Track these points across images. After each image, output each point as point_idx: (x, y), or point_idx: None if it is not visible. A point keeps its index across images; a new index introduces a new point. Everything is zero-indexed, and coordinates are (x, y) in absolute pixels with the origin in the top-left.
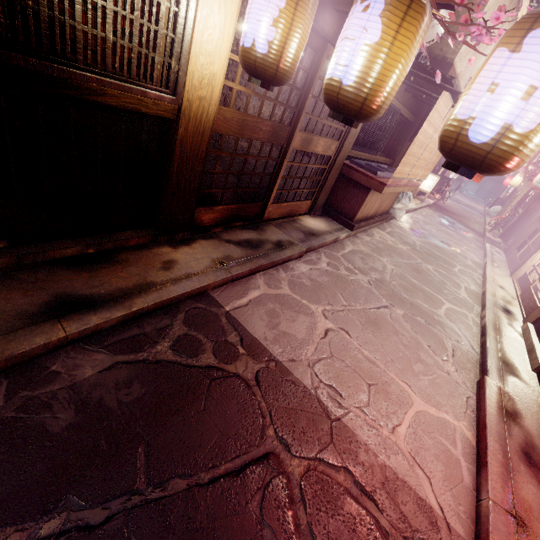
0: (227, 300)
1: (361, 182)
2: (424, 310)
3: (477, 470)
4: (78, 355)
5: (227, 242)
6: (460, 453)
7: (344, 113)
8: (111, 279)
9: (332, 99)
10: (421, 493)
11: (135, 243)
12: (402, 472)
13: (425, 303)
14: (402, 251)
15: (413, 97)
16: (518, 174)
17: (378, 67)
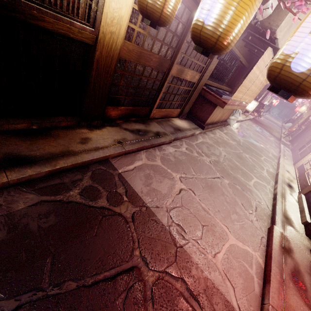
0: (120, 166)
1: (212, 100)
2: (241, 181)
3: (264, 284)
4: (16, 194)
5: (125, 130)
6: (254, 272)
7: (204, 46)
8: (45, 146)
9: (196, 35)
10: (228, 297)
11: (65, 125)
12: (217, 283)
13: (242, 177)
14: (232, 145)
15: (249, 51)
16: (304, 105)
17: (231, 12)
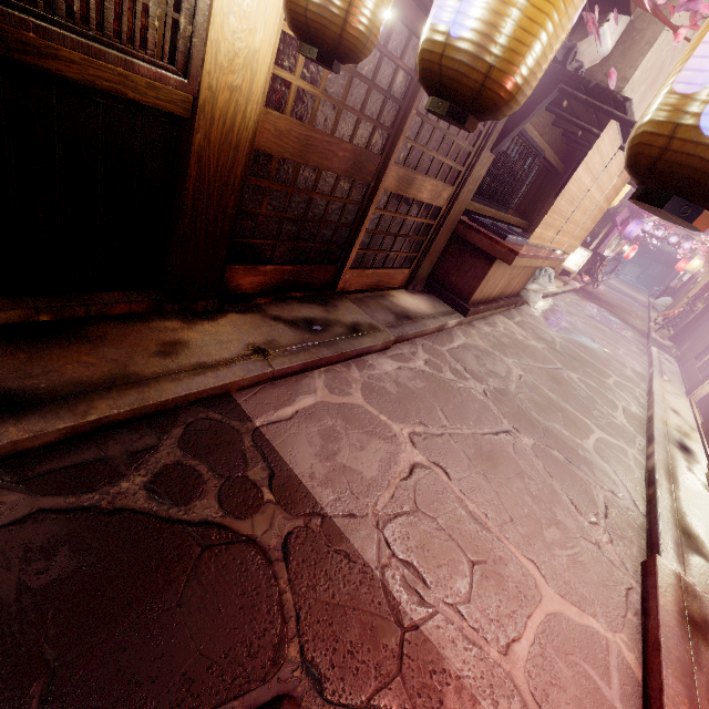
0: (260, 409)
1: (483, 248)
2: (564, 439)
3: None
4: None
5: (275, 320)
6: (616, 695)
7: (452, 96)
8: (66, 366)
9: (430, 68)
10: None
11: (124, 311)
12: None
13: (566, 429)
14: (536, 351)
15: (564, 135)
16: (697, 256)
17: None
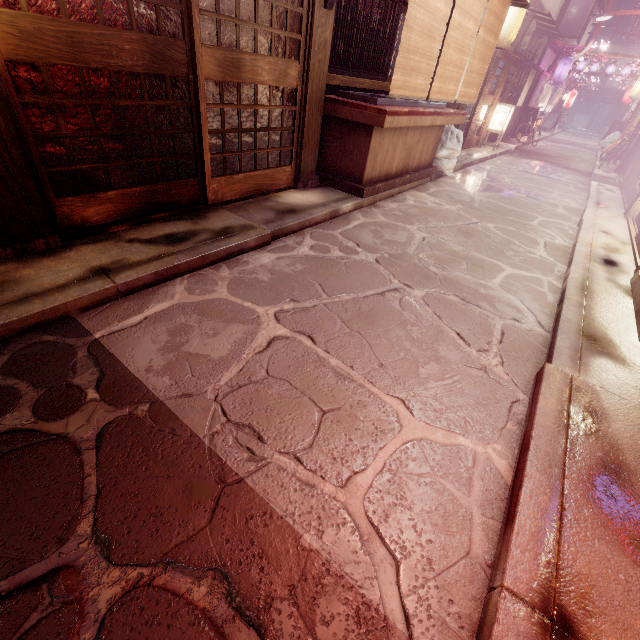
0: (103, 323)
1: (354, 119)
2: (465, 283)
3: (502, 528)
4: None
5: (129, 242)
6: (475, 501)
7: None
8: None
9: None
10: (370, 592)
11: None
12: (341, 558)
13: (469, 274)
14: (448, 213)
15: None
16: (639, 78)
17: None
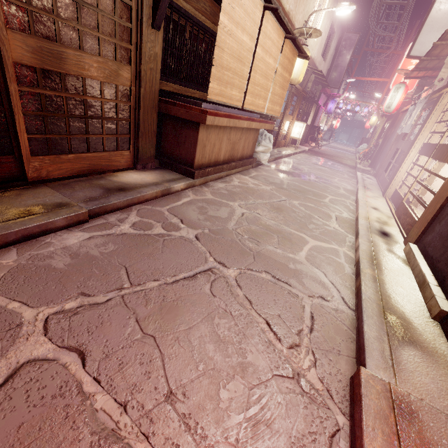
0: None
1: (182, 116)
2: (276, 258)
3: None
4: None
5: None
6: None
7: None
8: None
9: None
10: None
11: None
12: None
13: (279, 248)
14: (264, 192)
15: None
16: (373, 115)
17: None
